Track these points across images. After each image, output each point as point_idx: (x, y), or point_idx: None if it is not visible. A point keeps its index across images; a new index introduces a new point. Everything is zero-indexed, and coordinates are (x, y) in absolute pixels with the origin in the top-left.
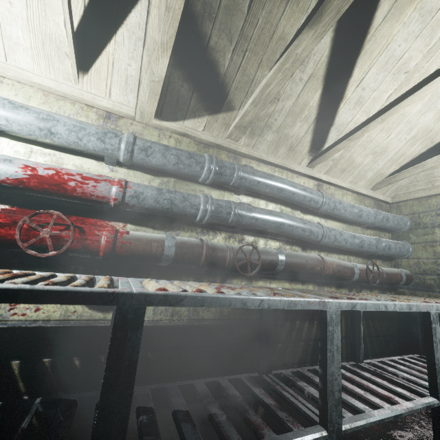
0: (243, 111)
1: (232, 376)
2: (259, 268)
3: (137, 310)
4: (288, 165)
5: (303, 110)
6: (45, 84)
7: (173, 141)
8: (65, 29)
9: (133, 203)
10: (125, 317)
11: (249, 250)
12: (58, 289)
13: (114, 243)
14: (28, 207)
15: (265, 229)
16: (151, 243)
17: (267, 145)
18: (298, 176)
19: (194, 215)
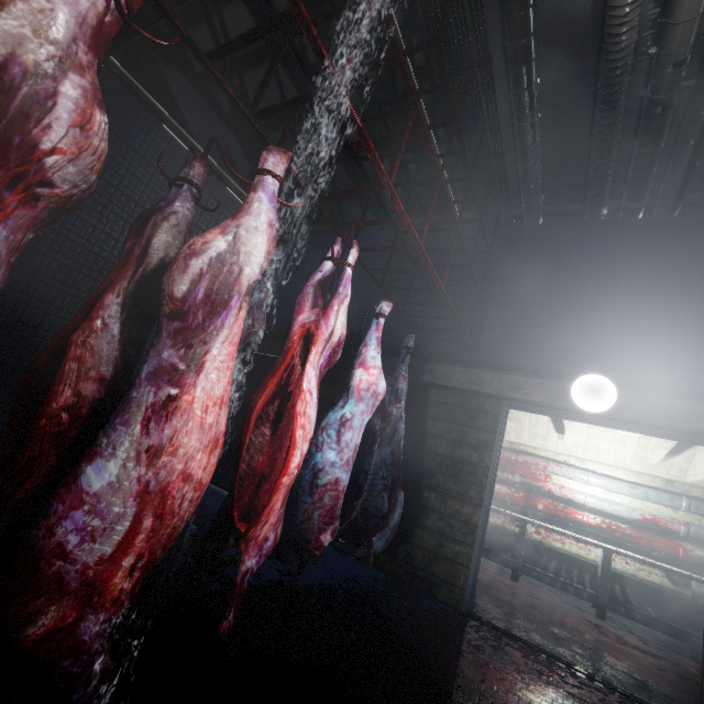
0: None
1: None
2: None
3: None
4: None
5: None
6: (636, 470)
7: None
8: (655, 462)
9: (694, 536)
10: None
11: None
12: (687, 574)
13: (686, 555)
14: (636, 527)
15: None
16: None
17: None
18: None
19: None
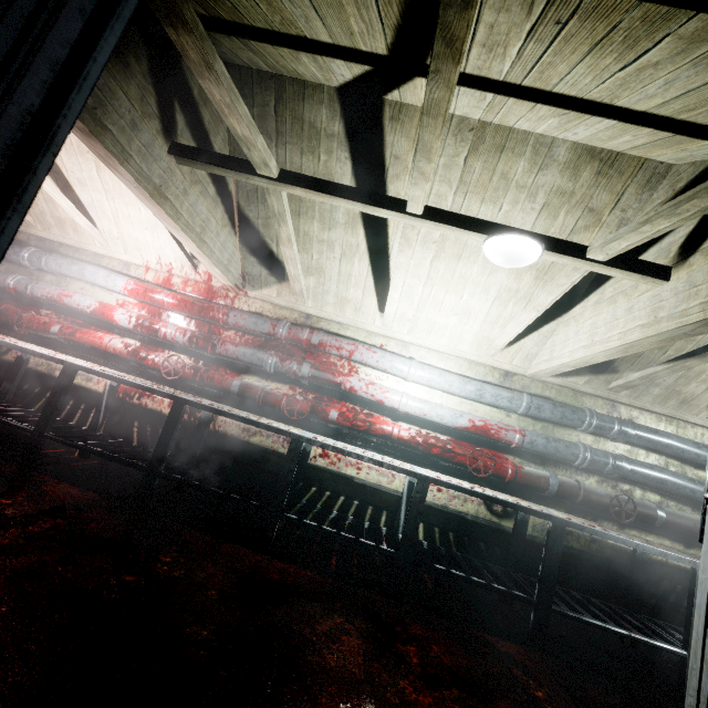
0: (628, 379)
1: (600, 600)
2: (634, 518)
3: (561, 527)
4: (679, 415)
5: (699, 375)
6: (472, 359)
7: (554, 392)
8: (504, 343)
9: (528, 447)
10: (556, 529)
11: (625, 500)
12: (529, 508)
13: (516, 474)
14: (459, 438)
15: (644, 482)
16: (540, 478)
17: (653, 397)
18: (693, 426)
19: (573, 461)
